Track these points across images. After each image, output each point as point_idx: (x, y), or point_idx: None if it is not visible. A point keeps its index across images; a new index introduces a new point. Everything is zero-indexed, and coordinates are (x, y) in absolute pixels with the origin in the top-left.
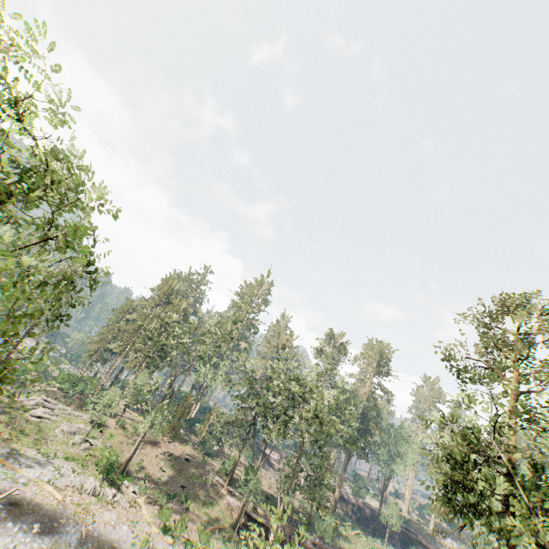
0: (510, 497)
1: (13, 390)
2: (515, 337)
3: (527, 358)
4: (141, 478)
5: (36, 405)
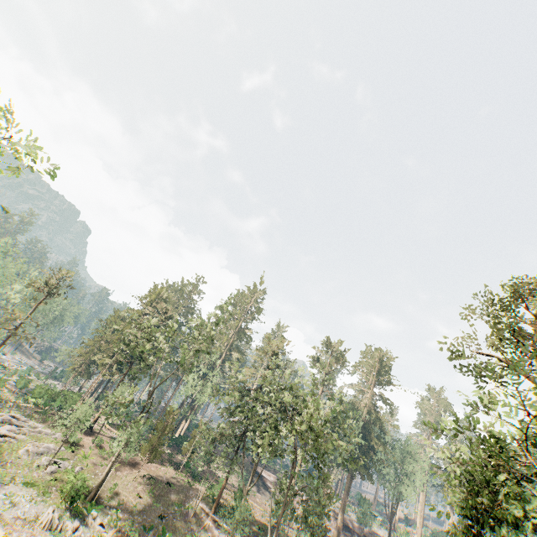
0: None
1: None
2: (533, 328)
3: None
4: (113, 506)
5: (2, 422)
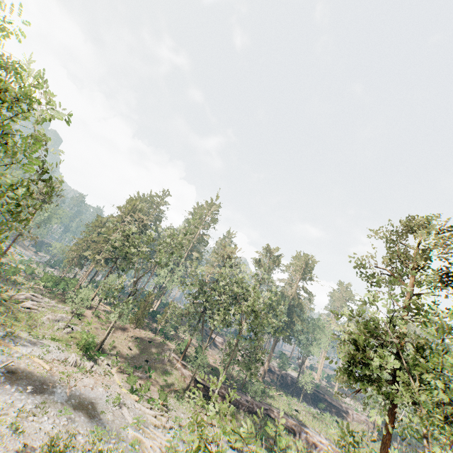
0: (397, 371)
1: (6, 287)
2: (415, 251)
3: (422, 267)
4: (113, 354)
5: (25, 299)
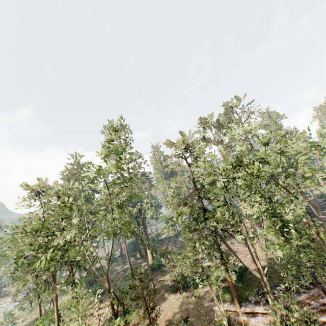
0: None
1: None
2: None
3: None
4: None
5: None
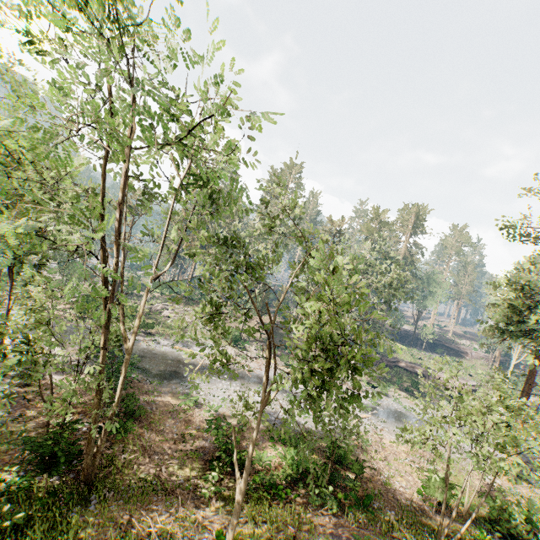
0: None
1: (137, 302)
2: None
3: None
4: (252, 341)
5: (161, 309)
